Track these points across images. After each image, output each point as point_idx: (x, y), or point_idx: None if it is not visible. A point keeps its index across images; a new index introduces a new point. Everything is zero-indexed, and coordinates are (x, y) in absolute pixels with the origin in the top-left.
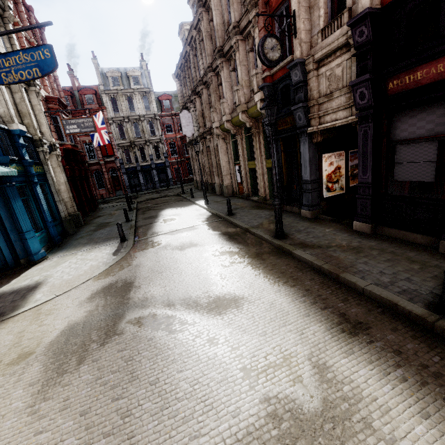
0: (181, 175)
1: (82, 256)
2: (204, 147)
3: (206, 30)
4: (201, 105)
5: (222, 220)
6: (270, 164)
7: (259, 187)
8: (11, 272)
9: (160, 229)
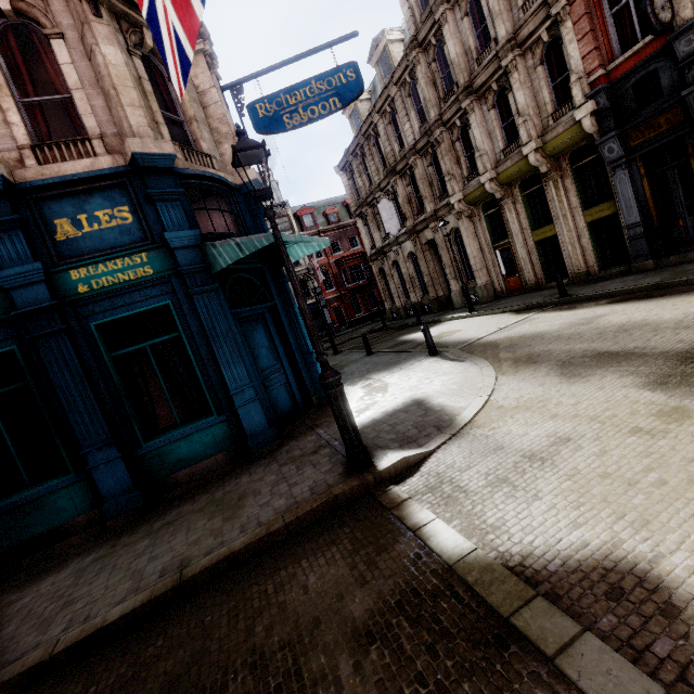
0: (343, 317)
1: (402, 376)
2: (418, 246)
3: (425, 76)
4: (407, 187)
5: (560, 304)
6: (598, 214)
7: (571, 260)
8: (310, 416)
9: (464, 337)
